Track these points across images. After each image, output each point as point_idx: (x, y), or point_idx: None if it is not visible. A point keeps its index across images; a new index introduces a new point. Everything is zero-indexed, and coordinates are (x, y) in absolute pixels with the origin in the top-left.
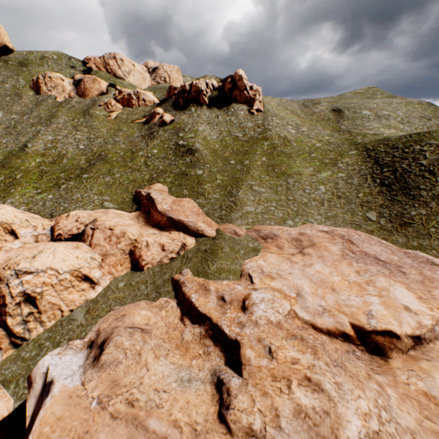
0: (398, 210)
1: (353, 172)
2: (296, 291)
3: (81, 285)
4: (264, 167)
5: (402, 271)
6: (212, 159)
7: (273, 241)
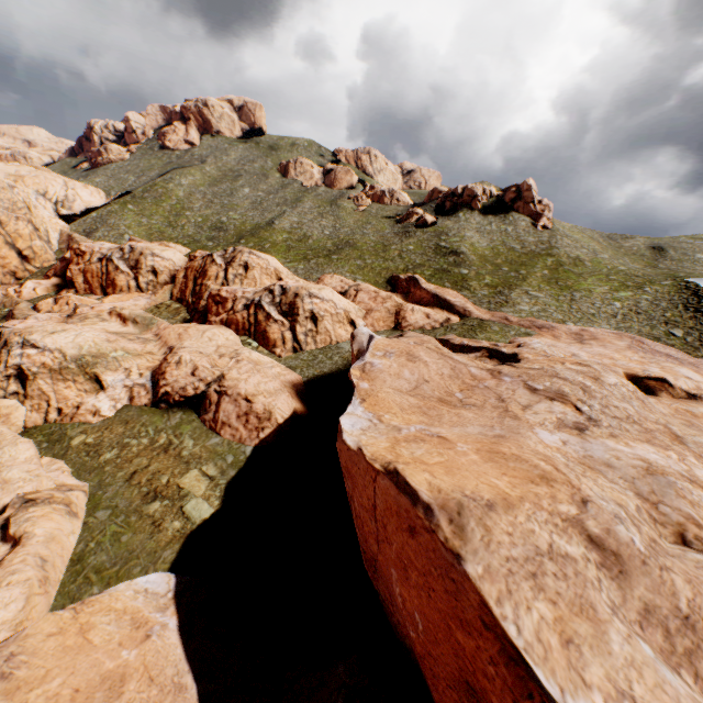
0: None
1: (662, 298)
2: (571, 354)
3: (347, 327)
4: (545, 279)
5: (695, 366)
6: (480, 263)
7: (548, 331)
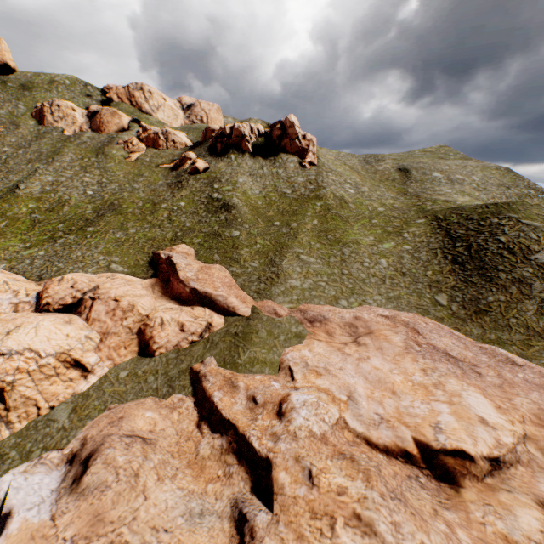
0: (473, 294)
1: (421, 245)
2: (348, 393)
3: (70, 373)
4: (315, 232)
5: (478, 371)
6: (253, 218)
7: (322, 325)
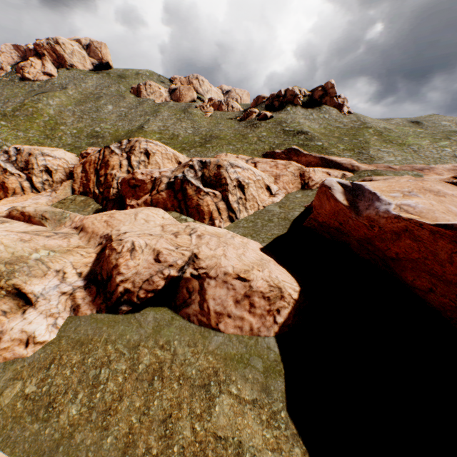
0: None
1: None
2: None
3: (265, 192)
4: (380, 141)
5: None
6: (325, 137)
7: (430, 171)
